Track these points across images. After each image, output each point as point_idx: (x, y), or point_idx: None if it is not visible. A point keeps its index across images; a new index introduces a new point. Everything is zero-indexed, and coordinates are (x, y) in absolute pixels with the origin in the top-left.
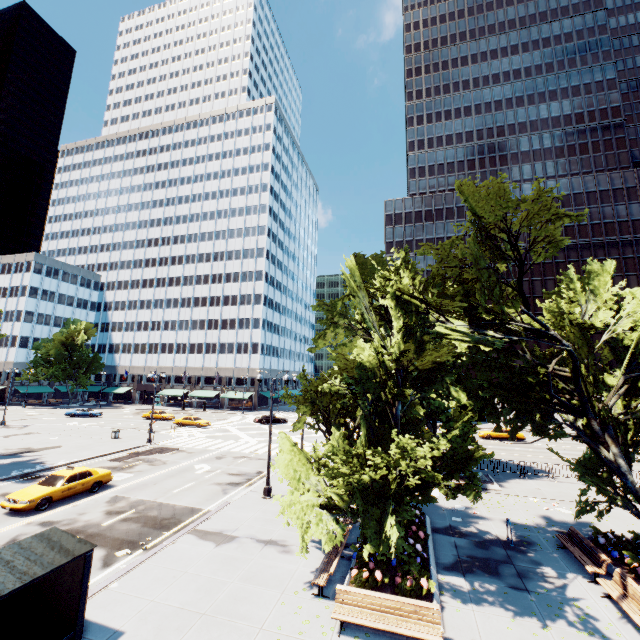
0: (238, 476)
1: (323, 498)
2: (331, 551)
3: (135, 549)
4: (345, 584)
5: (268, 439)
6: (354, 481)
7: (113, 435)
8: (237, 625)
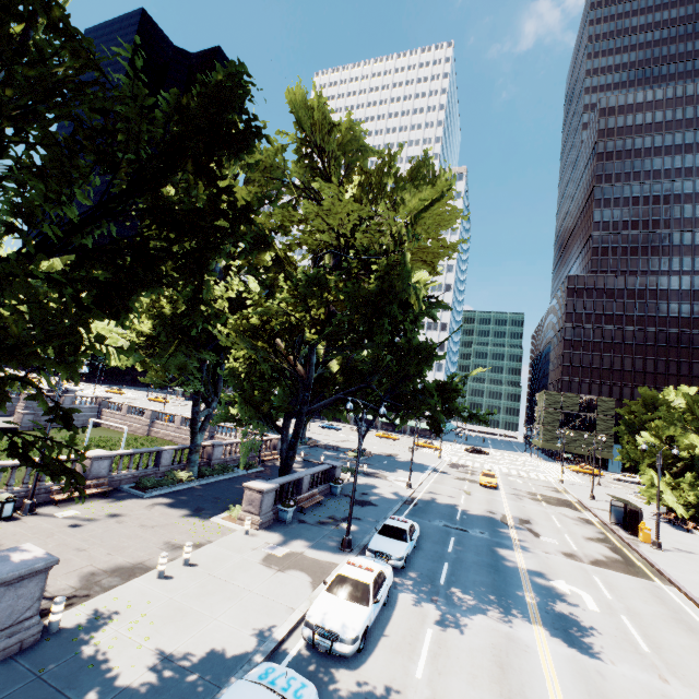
0: (548, 487)
1: (676, 499)
2: (676, 521)
3: (578, 509)
4: (696, 530)
5: (506, 467)
6: (698, 494)
7: (410, 450)
8: (671, 533)
